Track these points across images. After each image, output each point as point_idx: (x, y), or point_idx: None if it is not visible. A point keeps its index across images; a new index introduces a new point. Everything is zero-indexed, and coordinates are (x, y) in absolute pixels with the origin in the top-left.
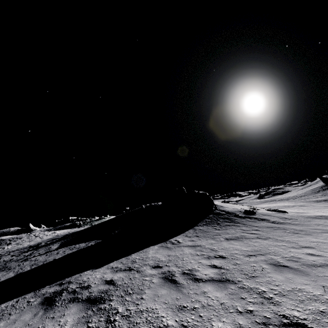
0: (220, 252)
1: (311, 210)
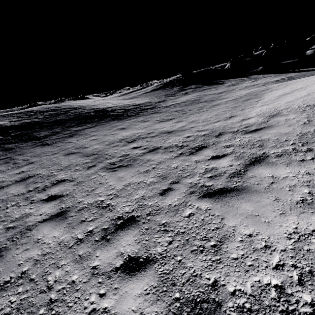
0: None
1: None
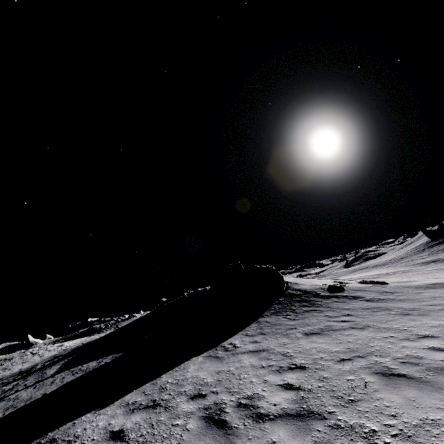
0: (297, 359)
1: (419, 277)
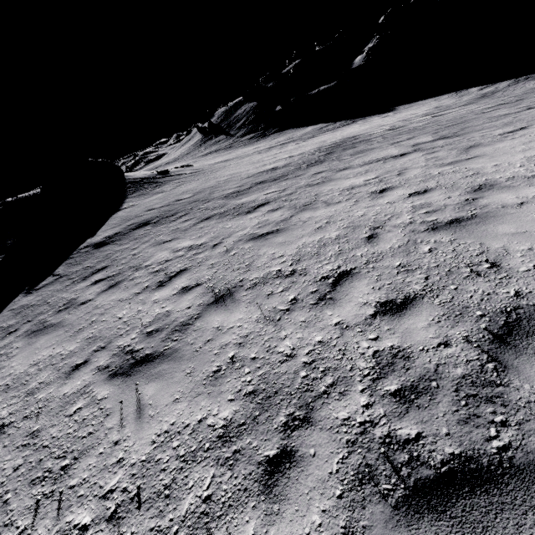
0: (181, 192)
1: (206, 162)
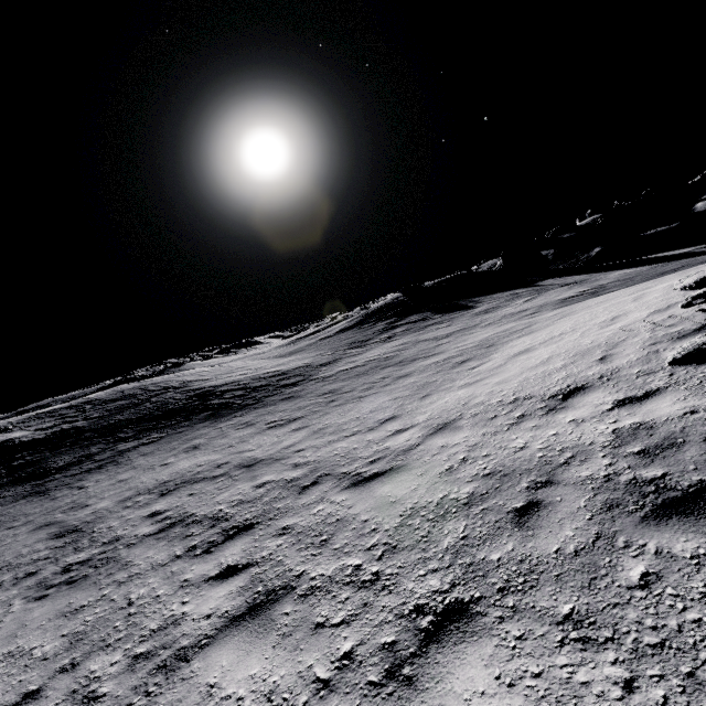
0: None
1: None
